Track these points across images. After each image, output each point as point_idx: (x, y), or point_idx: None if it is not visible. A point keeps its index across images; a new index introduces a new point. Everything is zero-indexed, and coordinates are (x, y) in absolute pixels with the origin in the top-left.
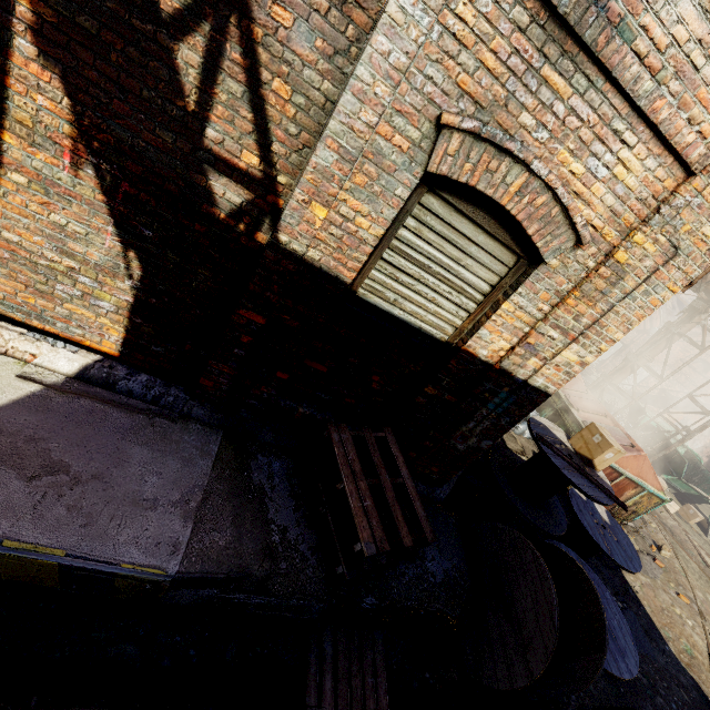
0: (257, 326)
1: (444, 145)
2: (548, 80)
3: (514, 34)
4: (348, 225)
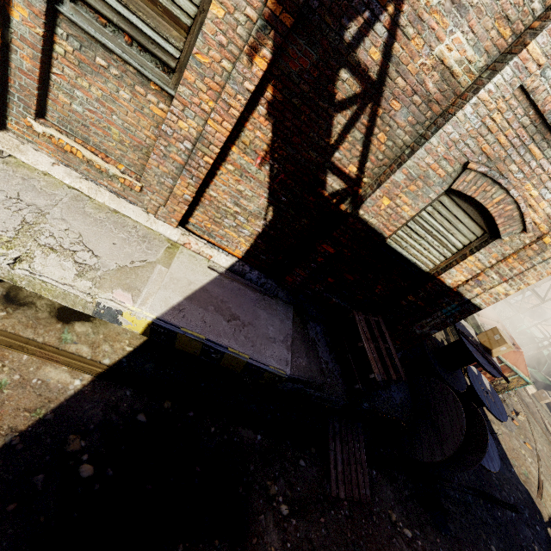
0: (329, 254)
1: (464, 177)
2: (531, 150)
3: (519, 129)
4: (397, 209)
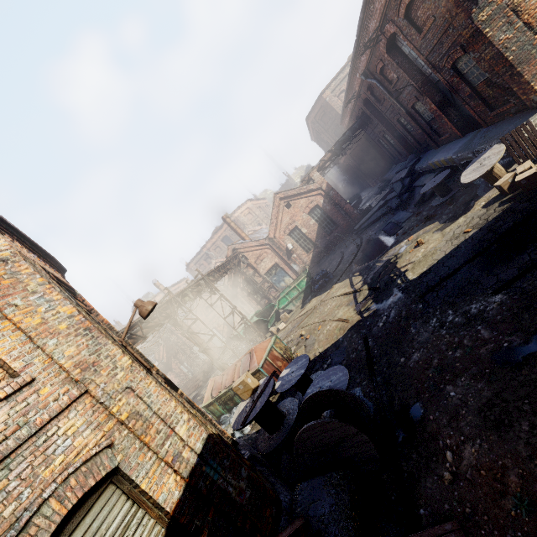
0: None
1: None
2: None
3: None
4: None
